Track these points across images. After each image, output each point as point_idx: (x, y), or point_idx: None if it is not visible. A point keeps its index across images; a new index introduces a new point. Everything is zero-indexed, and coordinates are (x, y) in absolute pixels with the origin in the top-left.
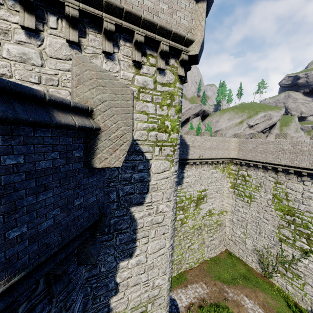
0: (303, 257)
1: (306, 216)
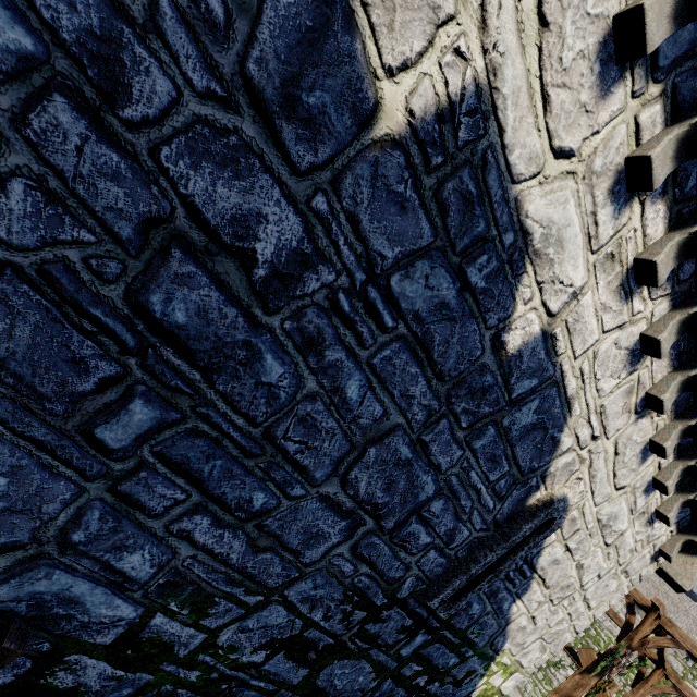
0: (572, 667)
1: (604, 634)
